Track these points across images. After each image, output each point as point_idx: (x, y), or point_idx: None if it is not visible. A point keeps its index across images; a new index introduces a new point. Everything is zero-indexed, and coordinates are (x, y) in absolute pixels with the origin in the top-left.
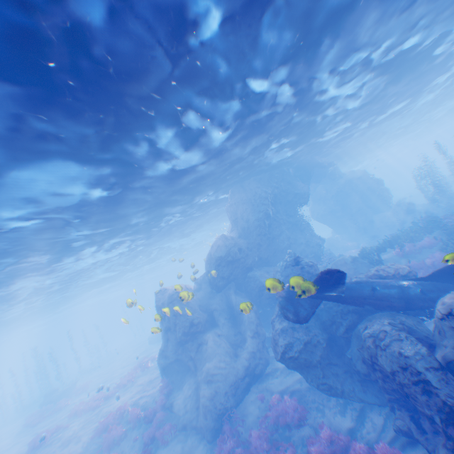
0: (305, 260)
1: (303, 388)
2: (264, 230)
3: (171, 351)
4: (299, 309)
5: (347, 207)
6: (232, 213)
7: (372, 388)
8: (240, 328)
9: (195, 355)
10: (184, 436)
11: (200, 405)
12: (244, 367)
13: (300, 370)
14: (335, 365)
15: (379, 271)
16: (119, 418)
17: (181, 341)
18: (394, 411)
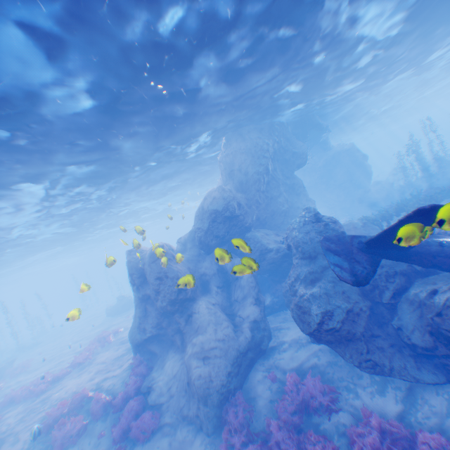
0: (327, 217)
1: (324, 364)
2: (264, 187)
3: (149, 323)
4: (356, 267)
5: (332, 180)
6: (227, 164)
7: (428, 364)
8: (239, 296)
9: (184, 327)
10: (172, 429)
11: (196, 390)
12: (247, 341)
13: (335, 345)
14: (379, 338)
15: None
16: (75, 408)
17: (163, 311)
18: None
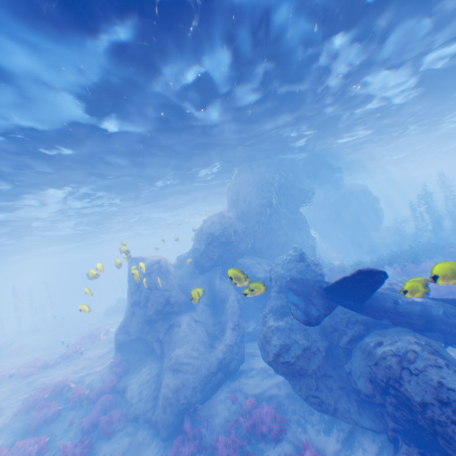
0: (310, 257)
1: (283, 395)
2: (264, 218)
3: (135, 328)
4: (311, 309)
5: (341, 218)
6: (233, 193)
7: (369, 410)
8: (220, 318)
9: (164, 337)
10: (134, 429)
11: (161, 396)
12: (218, 360)
13: (290, 377)
14: (331, 378)
15: (393, 284)
16: (56, 394)
17: (149, 319)
18: (397, 442)
